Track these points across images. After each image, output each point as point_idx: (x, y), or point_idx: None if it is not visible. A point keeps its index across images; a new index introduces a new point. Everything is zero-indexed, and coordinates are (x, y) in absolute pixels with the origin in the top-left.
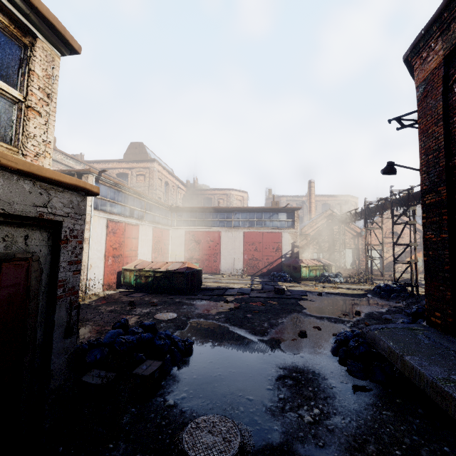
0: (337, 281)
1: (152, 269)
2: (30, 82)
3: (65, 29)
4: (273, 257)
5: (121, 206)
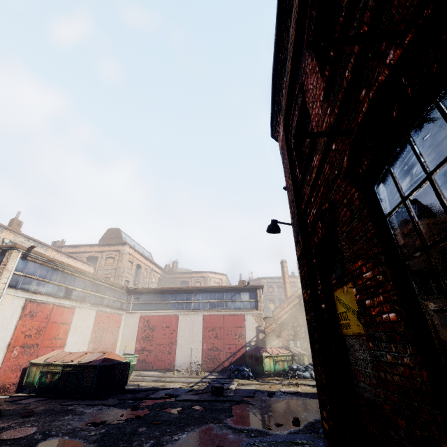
0: (306, 376)
1: (63, 362)
2: None
3: None
4: (236, 346)
5: (54, 286)
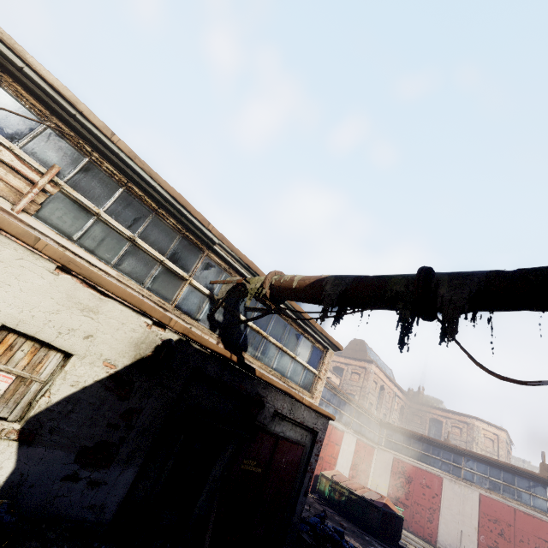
0: None
1: (348, 487)
2: (322, 367)
3: (339, 344)
4: None
5: (333, 408)
